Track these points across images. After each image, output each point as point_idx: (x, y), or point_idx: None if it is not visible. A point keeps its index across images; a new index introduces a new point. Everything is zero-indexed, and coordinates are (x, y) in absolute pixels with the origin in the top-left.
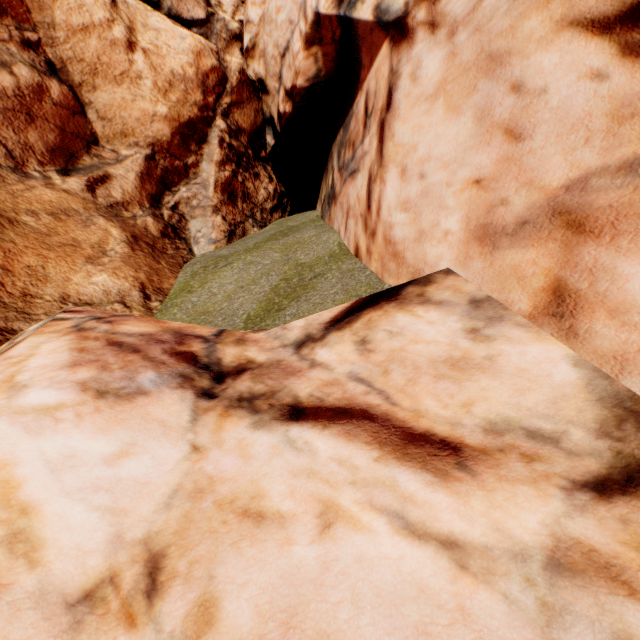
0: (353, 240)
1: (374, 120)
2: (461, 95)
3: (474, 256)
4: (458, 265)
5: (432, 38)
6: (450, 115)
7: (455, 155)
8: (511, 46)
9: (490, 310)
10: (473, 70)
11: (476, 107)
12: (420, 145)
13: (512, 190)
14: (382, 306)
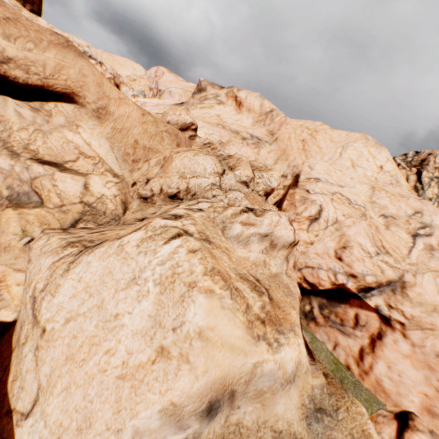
0: (343, 360)
1: (366, 331)
2: (418, 366)
3: (425, 414)
4: (418, 413)
5: (404, 339)
6: (413, 367)
7: (415, 380)
8: (436, 368)
9: (435, 436)
10: (422, 363)
11: (424, 374)
12: (398, 365)
13: (438, 405)
14: (407, 430)
